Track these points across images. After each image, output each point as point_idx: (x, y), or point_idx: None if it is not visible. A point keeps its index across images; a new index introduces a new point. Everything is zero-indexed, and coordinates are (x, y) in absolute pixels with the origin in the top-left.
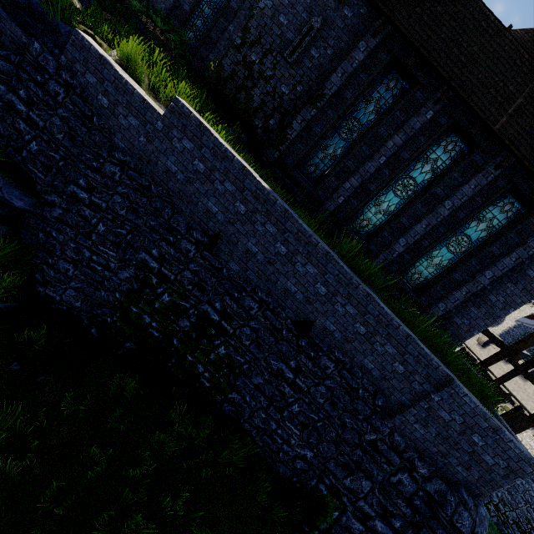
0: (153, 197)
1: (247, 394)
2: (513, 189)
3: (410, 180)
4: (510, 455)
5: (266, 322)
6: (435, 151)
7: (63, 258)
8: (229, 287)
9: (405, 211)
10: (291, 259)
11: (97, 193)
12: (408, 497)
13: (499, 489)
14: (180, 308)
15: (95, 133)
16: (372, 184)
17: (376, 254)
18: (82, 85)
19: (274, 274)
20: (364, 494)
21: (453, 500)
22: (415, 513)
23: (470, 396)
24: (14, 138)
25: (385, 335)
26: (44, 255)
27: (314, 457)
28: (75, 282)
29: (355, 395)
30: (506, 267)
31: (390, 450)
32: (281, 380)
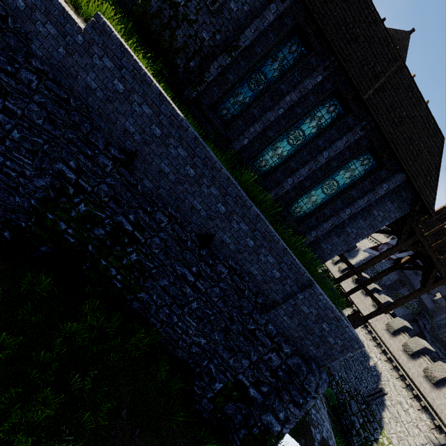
0: (72, 110)
1: (154, 294)
2: (371, 148)
3: (300, 132)
4: (345, 337)
5: (174, 234)
6: (320, 110)
7: None
8: (142, 202)
9: (294, 157)
10: (198, 181)
11: (11, 98)
12: (274, 370)
13: (336, 361)
14: (96, 218)
15: (10, 35)
16: (271, 131)
17: (270, 189)
18: None
19: (183, 193)
20: (243, 369)
21: (305, 370)
22: (278, 381)
23: (323, 295)
24: None
25: (268, 248)
26: None
27: (206, 343)
28: None
29: (242, 295)
30: (360, 207)
31: (264, 336)
32: (184, 282)
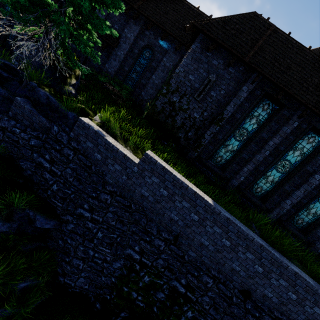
0: (133, 212)
1: None
2: None
3: (286, 162)
4: None
5: (220, 292)
6: (300, 143)
7: (75, 256)
8: (190, 268)
9: (287, 182)
10: (234, 249)
11: (95, 212)
12: None
13: None
14: (156, 284)
15: (93, 175)
16: (261, 167)
17: (270, 209)
18: (84, 148)
19: (222, 259)
20: None
21: None
22: None
23: None
24: (42, 183)
25: (313, 300)
26: (63, 255)
27: None
28: (84, 273)
29: None
30: None
31: None
32: None
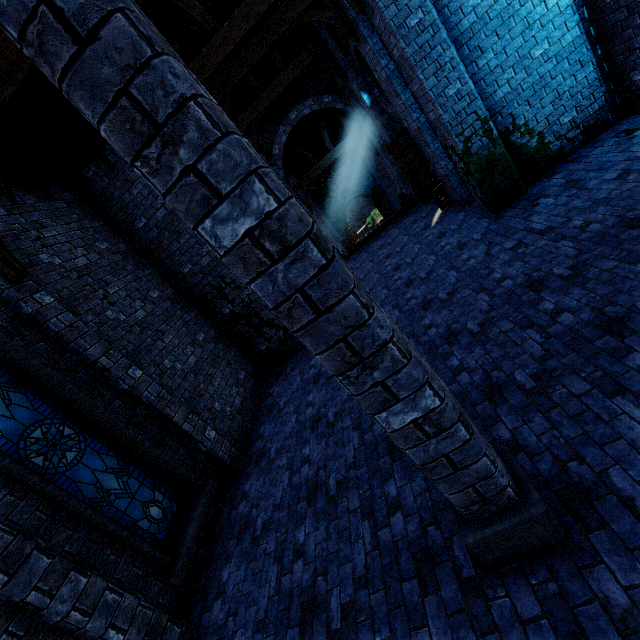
0: None
1: None
2: None
3: None
4: None
5: None
6: None
7: None
8: None
9: None
10: None
11: None
12: None
13: None
14: None
15: None
16: None
17: None
18: None
19: None
20: None
21: None
22: None
23: None
24: None
25: None
26: None
27: None
28: None
29: None
30: None
31: None
32: None
